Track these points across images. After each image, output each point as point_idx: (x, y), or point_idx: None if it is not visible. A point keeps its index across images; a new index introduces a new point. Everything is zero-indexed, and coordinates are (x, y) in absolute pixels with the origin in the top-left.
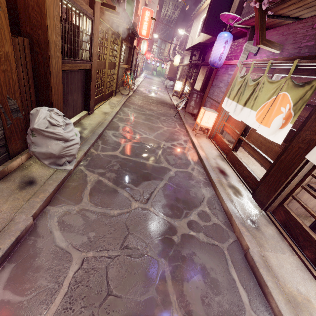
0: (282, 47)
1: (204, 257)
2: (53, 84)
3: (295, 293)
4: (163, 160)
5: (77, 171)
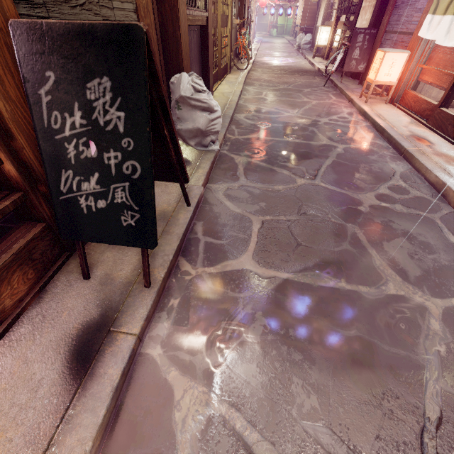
0: None
1: (406, 225)
2: (182, 44)
3: None
4: (323, 138)
5: (221, 155)
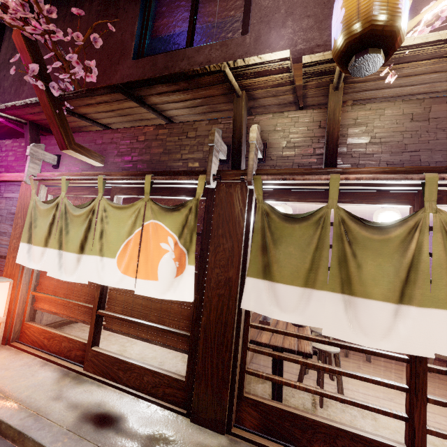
0: (104, 158)
1: None
2: None
3: None
4: None
5: None
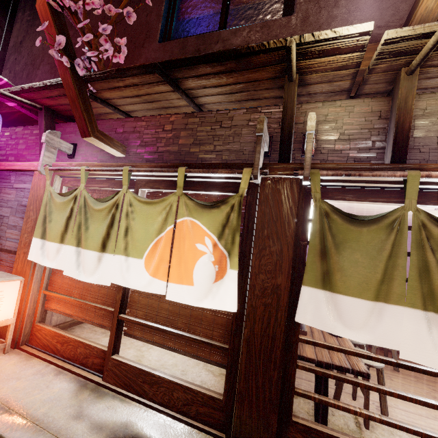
0: (126, 148)
1: None
2: None
3: None
4: None
5: None
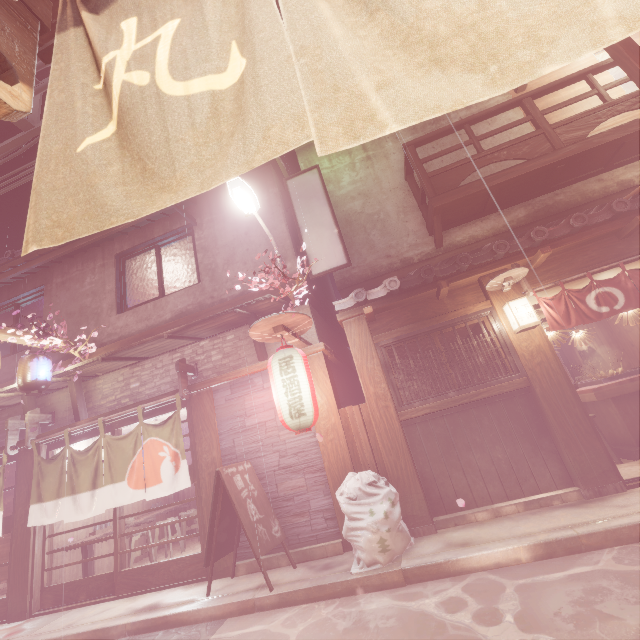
0: None
1: None
2: None
3: (70, 622)
4: None
5: None
